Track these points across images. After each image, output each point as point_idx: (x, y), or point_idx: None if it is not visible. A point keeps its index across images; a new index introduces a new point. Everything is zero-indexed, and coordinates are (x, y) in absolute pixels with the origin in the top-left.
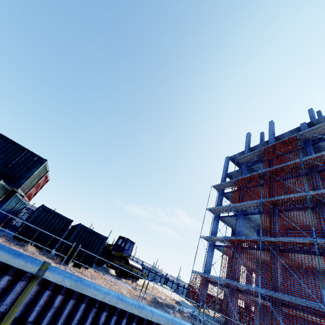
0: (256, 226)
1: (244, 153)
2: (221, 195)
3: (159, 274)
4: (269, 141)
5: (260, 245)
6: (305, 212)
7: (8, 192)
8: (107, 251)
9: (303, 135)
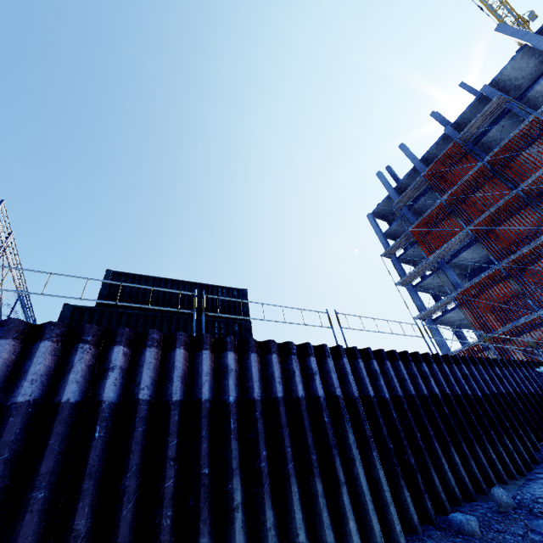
0: (463, 270)
1: (389, 199)
2: (397, 261)
3: None
4: (417, 167)
5: (504, 272)
6: (529, 209)
7: None
8: None
9: (462, 138)
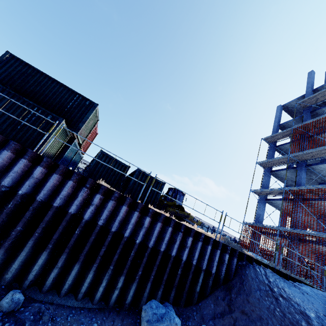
0: (320, 178)
1: (303, 98)
2: (273, 148)
3: (206, 226)
4: None
5: None
6: None
7: (68, 138)
8: (159, 201)
9: None
